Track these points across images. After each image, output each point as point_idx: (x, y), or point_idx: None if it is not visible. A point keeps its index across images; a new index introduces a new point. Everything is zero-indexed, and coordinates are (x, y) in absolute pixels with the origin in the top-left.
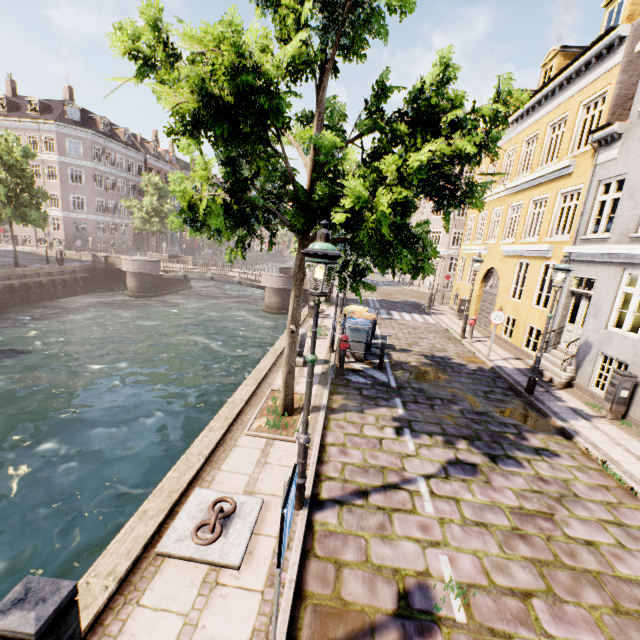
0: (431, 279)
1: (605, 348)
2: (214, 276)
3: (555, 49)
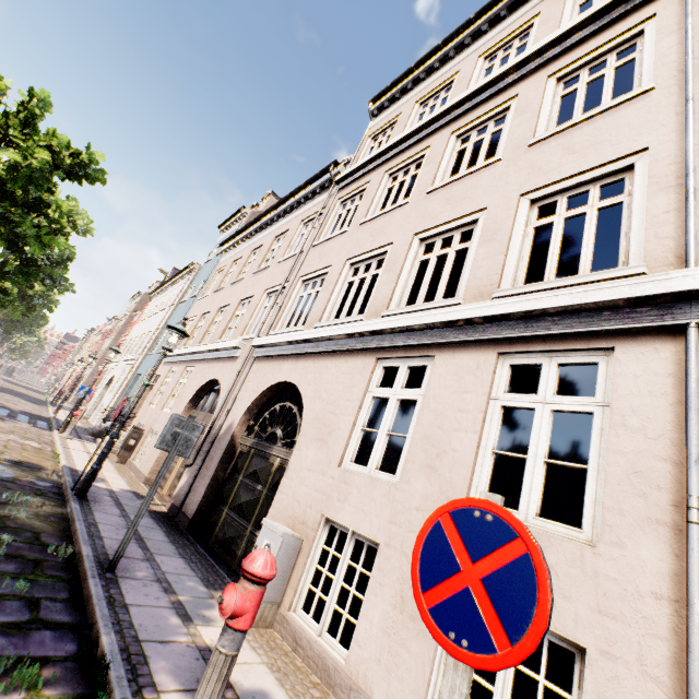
0: None
1: None
2: None
3: None
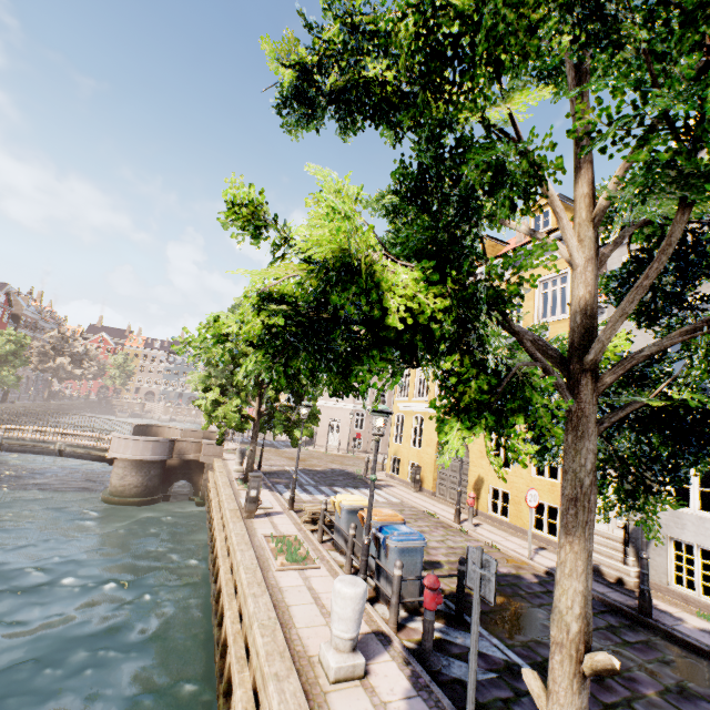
0: (336, 437)
1: (677, 532)
2: (5, 442)
3: None
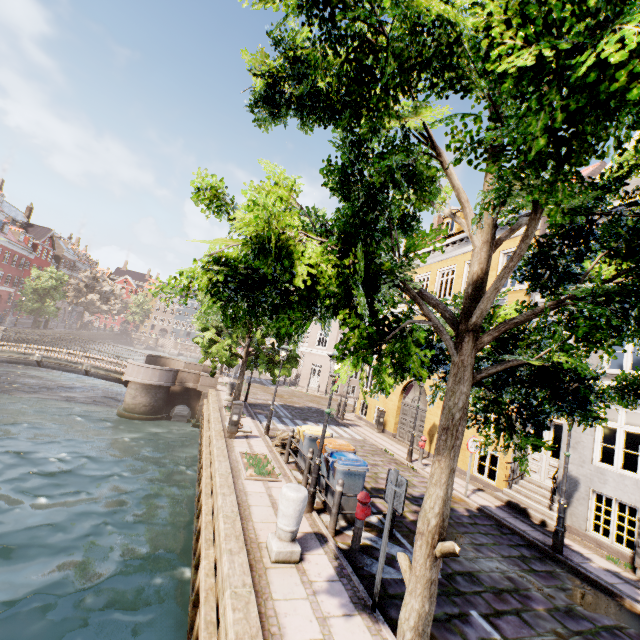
0: (317, 380)
1: (599, 486)
2: (45, 360)
3: (456, 209)
